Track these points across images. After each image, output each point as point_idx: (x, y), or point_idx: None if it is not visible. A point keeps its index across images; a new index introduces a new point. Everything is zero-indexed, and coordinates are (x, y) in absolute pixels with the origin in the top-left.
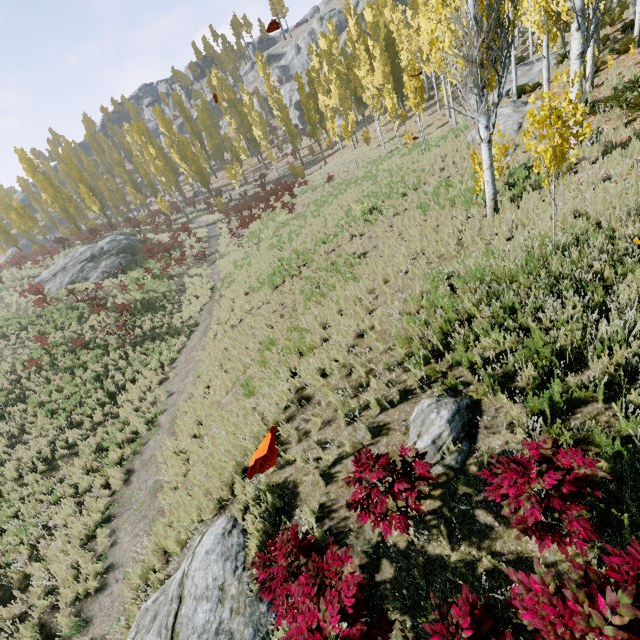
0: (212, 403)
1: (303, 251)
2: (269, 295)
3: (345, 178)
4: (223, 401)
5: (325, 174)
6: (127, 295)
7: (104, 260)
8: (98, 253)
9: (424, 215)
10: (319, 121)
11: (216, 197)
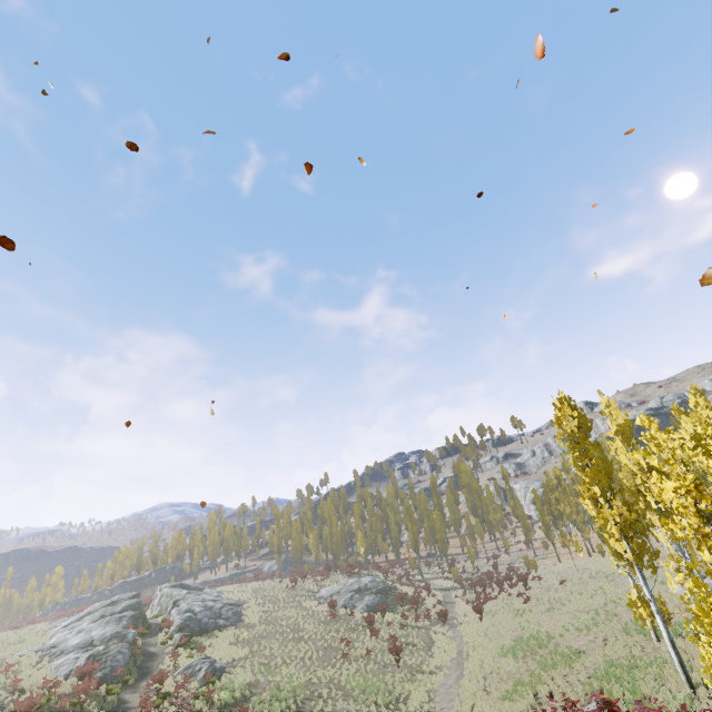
0: (479, 711)
1: (538, 636)
2: (512, 660)
3: (578, 584)
4: (487, 711)
5: (558, 574)
6: (388, 630)
7: (367, 595)
8: (363, 587)
9: (626, 635)
10: (553, 521)
11: (450, 564)
